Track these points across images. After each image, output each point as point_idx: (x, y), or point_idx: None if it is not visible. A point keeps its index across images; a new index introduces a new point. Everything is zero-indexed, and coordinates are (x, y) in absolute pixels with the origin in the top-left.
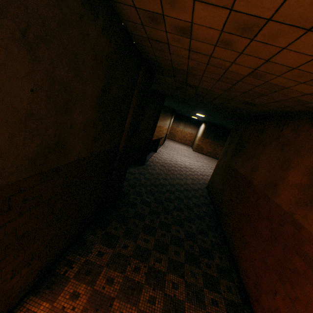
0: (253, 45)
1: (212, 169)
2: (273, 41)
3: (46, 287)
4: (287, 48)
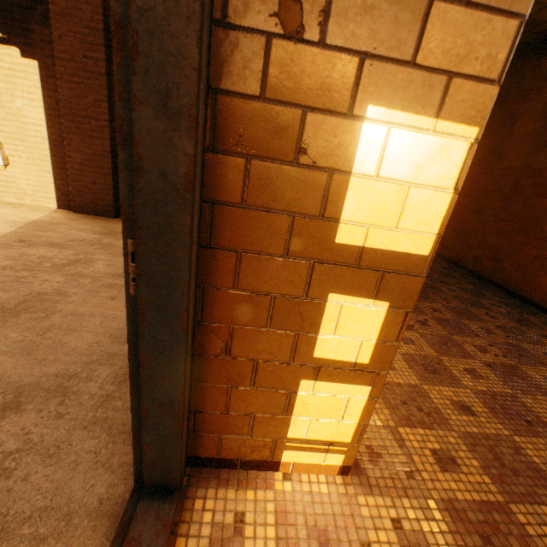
0: None
1: None
2: None
3: None
4: None
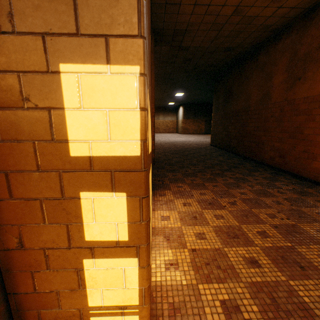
0: None
1: (205, 139)
2: None
3: (159, 188)
4: None
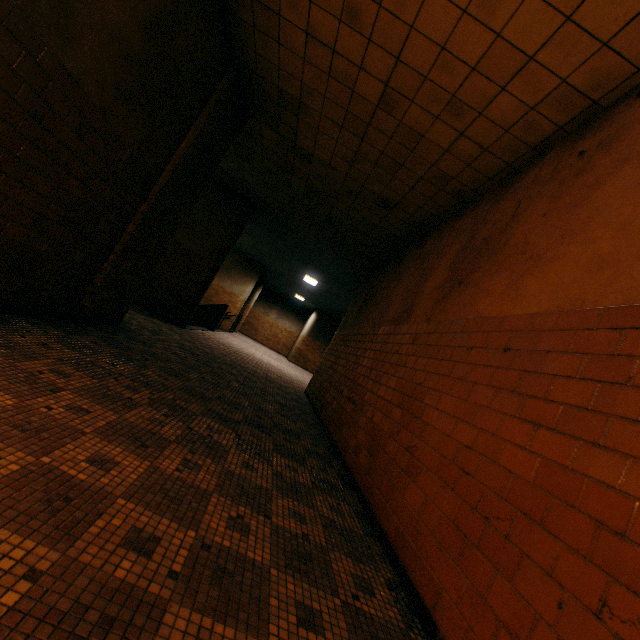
0: (382, 20)
1: None
2: (400, 11)
3: None
4: (414, 26)
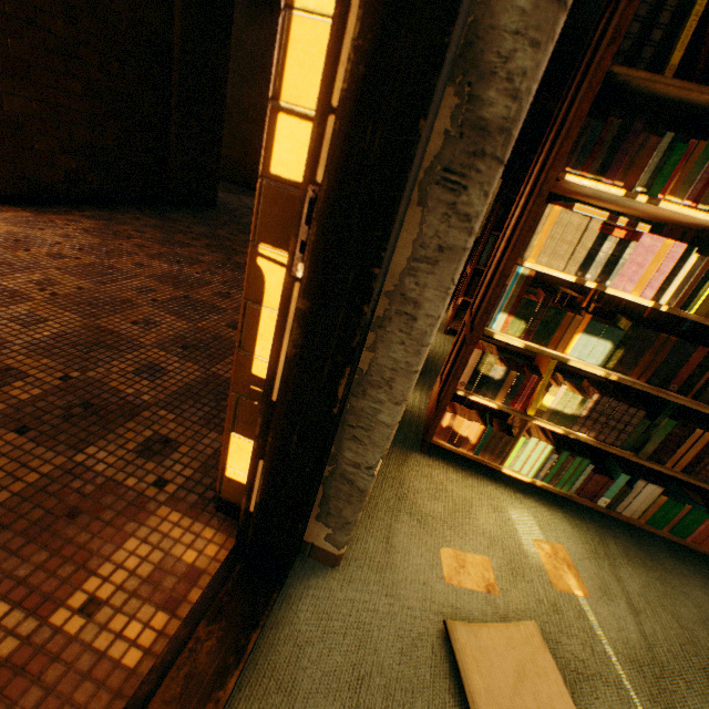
0: None
1: None
2: None
3: (33, 209)
4: None
